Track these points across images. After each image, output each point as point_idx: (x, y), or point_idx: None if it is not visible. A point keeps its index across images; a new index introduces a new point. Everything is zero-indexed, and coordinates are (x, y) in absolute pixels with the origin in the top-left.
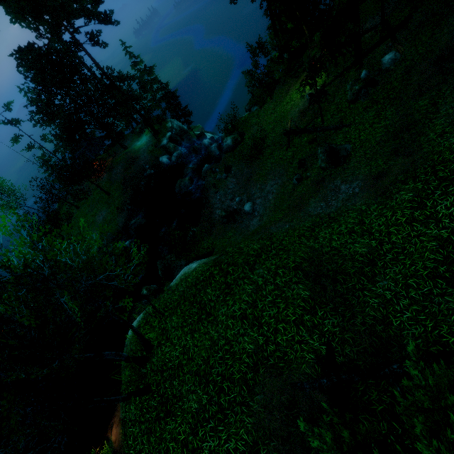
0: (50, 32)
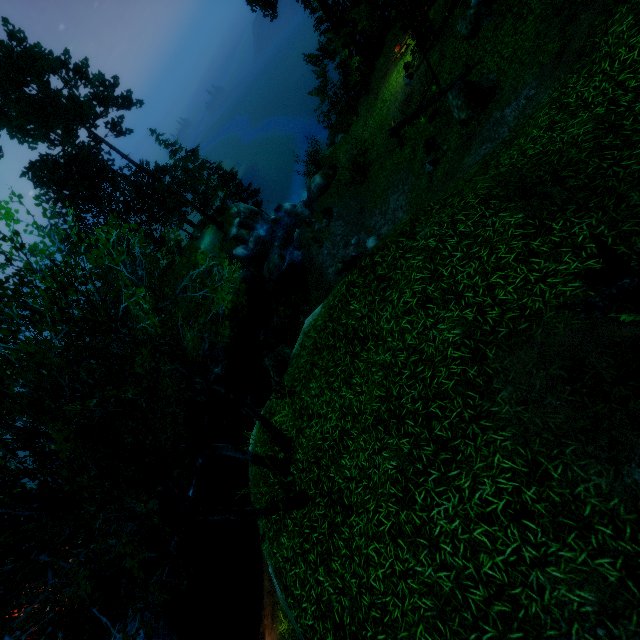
0: (62, 132)
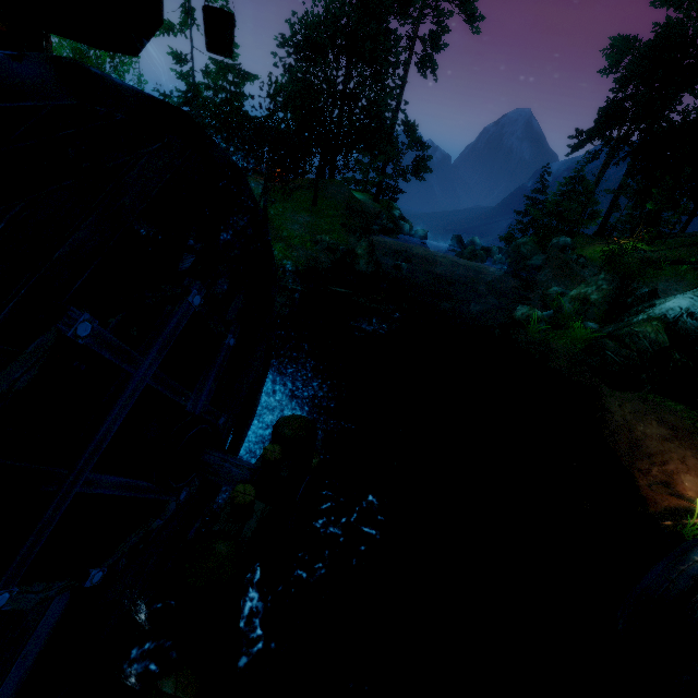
0: (419, 8)
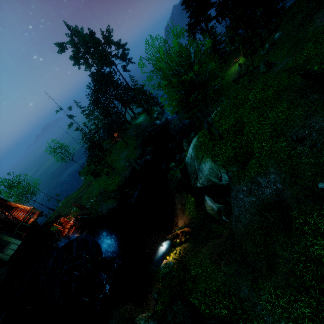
0: (108, 64)
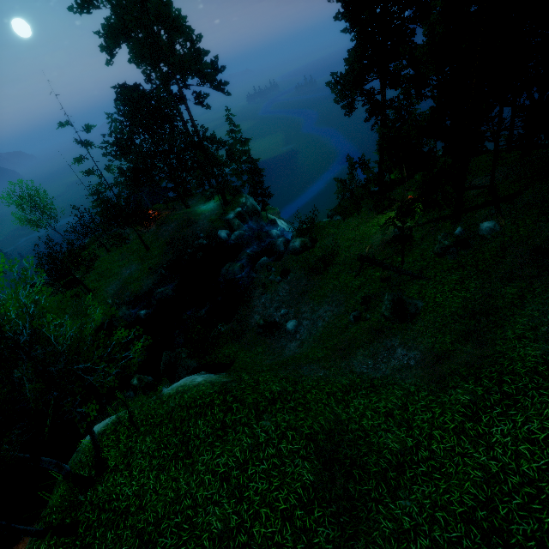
0: (160, 81)
